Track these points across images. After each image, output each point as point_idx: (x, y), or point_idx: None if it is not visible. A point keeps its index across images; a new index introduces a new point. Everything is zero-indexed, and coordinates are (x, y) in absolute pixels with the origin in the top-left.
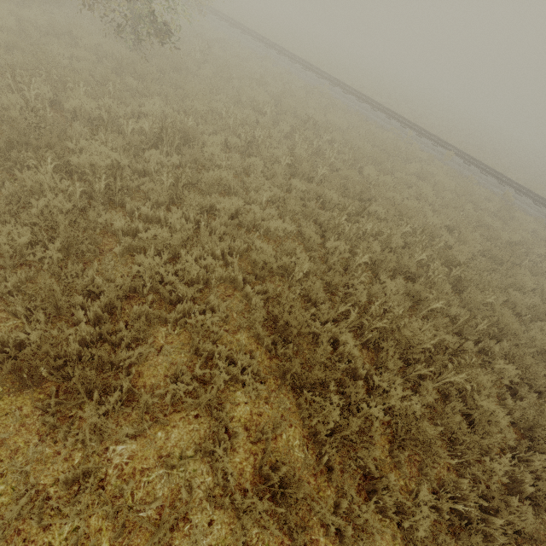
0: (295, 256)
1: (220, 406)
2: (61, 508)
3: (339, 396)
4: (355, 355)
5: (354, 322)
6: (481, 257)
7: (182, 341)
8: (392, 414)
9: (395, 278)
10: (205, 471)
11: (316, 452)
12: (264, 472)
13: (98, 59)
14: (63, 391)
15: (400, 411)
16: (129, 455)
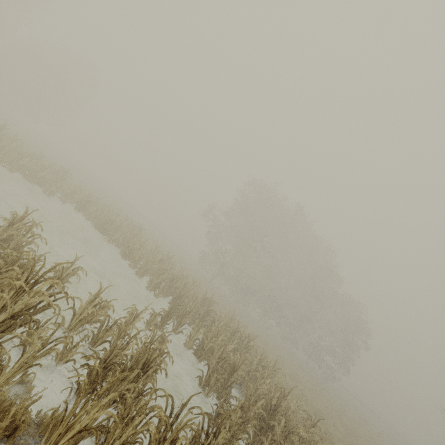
0: None
1: None
2: None
3: None
4: None
5: None
6: None
7: None
8: None
9: None
10: None
11: None
12: None
13: None
14: None
15: None
16: None
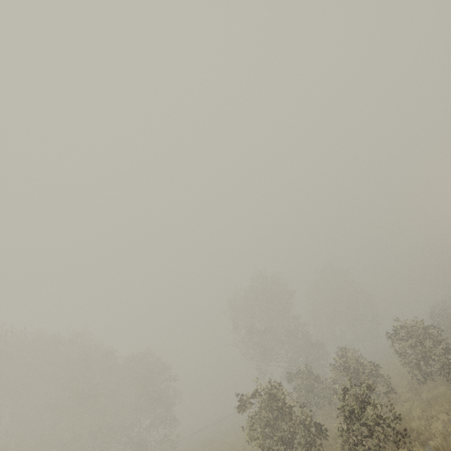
0: None
1: None
2: None
3: None
4: None
5: None
6: None
7: None
8: None
9: None
10: None
11: None
12: None
13: None
14: None
15: None
16: None
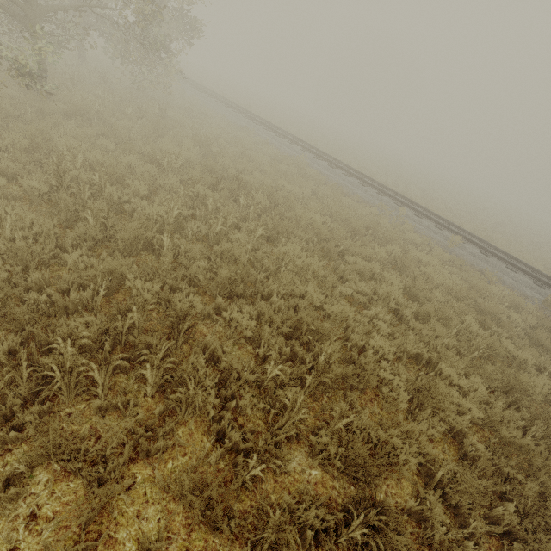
0: None
1: None
2: None
3: None
4: None
5: None
6: (487, 429)
7: None
8: None
9: (140, 544)
10: None
11: None
12: None
13: None
14: None
15: None
16: None
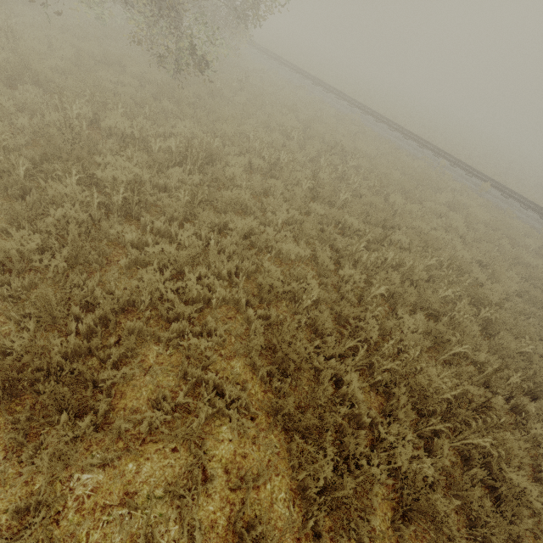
0: (305, 281)
1: (201, 441)
2: (9, 541)
3: (334, 447)
4: (359, 398)
5: (362, 360)
6: (518, 297)
7: (172, 363)
8: (397, 475)
9: (415, 314)
10: (172, 517)
11: (302, 512)
12: (237, 528)
13: (142, 85)
14: (41, 404)
15: (408, 474)
16: (93, 486)
